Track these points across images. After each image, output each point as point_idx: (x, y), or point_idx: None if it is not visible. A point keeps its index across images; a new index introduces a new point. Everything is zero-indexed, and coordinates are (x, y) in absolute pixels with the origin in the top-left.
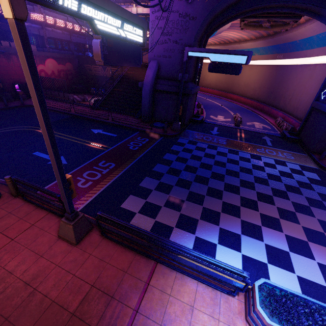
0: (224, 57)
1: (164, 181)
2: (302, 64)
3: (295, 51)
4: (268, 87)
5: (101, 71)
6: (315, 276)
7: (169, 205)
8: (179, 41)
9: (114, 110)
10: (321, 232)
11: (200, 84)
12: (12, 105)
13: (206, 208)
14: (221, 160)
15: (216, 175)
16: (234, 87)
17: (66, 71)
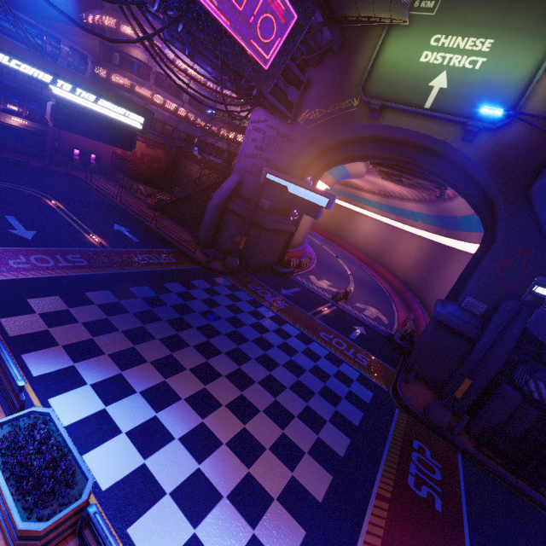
0: (304, 192)
1: (124, 303)
2: (463, 250)
3: (458, 231)
4: (422, 270)
5: (197, 172)
6: (170, 477)
7: (90, 325)
8: (270, 160)
9: (161, 213)
10: (264, 446)
11: (345, 239)
12: (55, 168)
13: (136, 349)
14: (245, 319)
15: (208, 329)
16: (385, 256)
17: (155, 157)
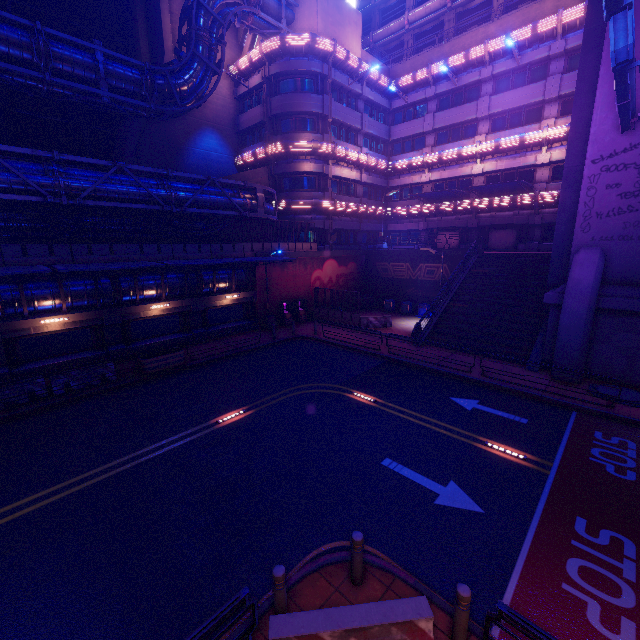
0: None
1: None
2: None
3: None
4: None
5: (406, 271)
6: None
7: None
8: None
9: (491, 354)
10: None
11: None
12: (280, 336)
13: None
14: None
15: None
16: None
17: (348, 275)
